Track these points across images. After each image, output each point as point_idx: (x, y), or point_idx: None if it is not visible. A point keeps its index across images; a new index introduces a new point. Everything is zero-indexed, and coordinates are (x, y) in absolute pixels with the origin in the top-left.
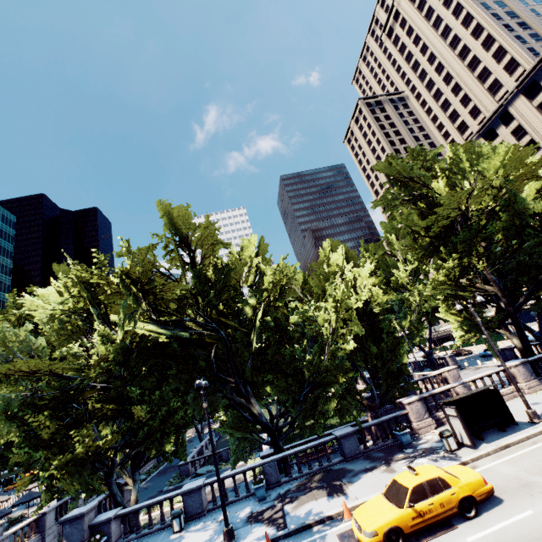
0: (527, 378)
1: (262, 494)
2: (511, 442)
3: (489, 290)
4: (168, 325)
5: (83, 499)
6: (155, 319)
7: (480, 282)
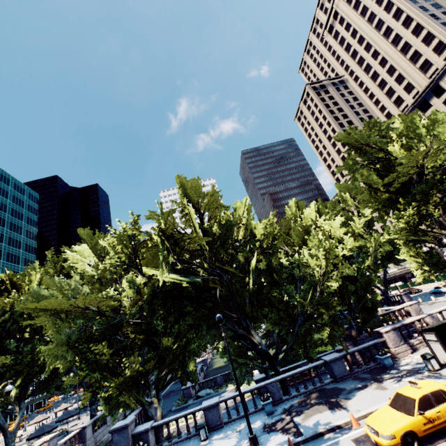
0: None
1: (270, 409)
2: None
3: (445, 234)
4: (182, 272)
5: (110, 416)
6: (172, 267)
7: (437, 228)
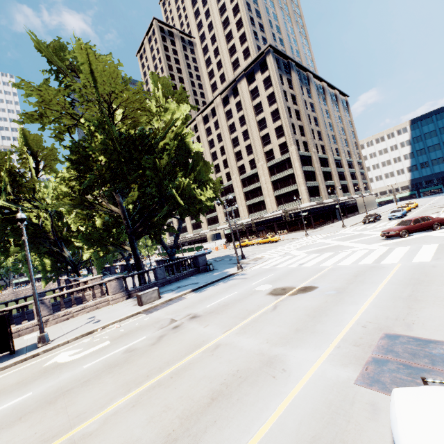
0: (116, 291)
1: None
2: None
3: (115, 211)
4: None
5: None
6: None
7: (107, 202)
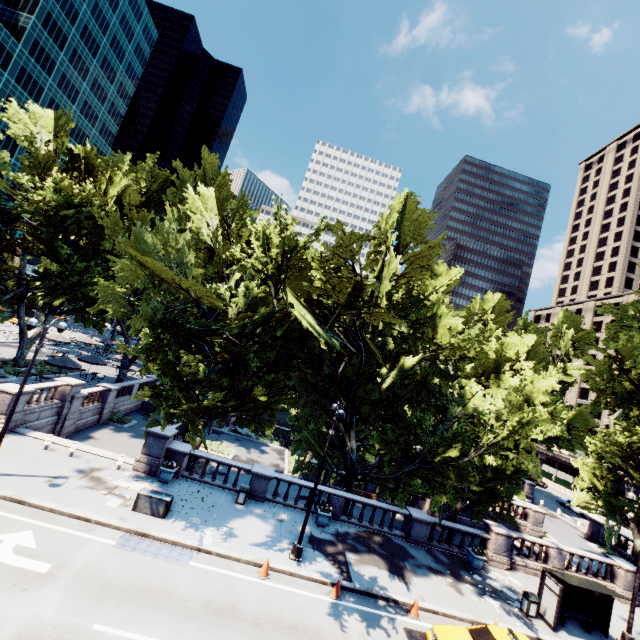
0: (627, 587)
1: (324, 521)
2: None
3: None
4: (319, 317)
5: (136, 390)
6: (311, 304)
7: None
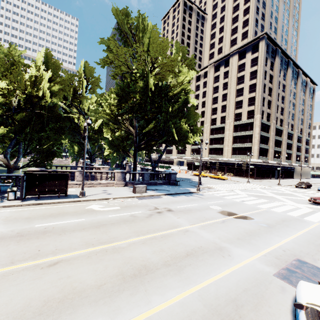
0: (119, 180)
1: None
2: (44, 202)
3: (131, 130)
4: None
5: None
6: None
7: (128, 124)
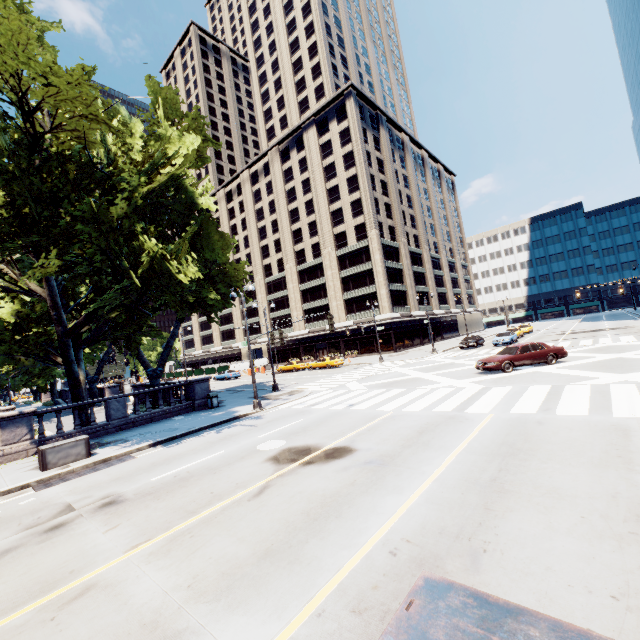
0: (13, 439)
1: None
2: None
3: (36, 292)
4: None
5: None
6: None
7: (20, 275)
